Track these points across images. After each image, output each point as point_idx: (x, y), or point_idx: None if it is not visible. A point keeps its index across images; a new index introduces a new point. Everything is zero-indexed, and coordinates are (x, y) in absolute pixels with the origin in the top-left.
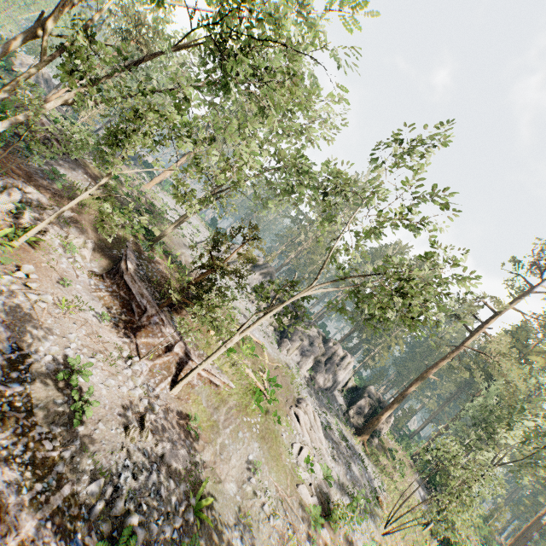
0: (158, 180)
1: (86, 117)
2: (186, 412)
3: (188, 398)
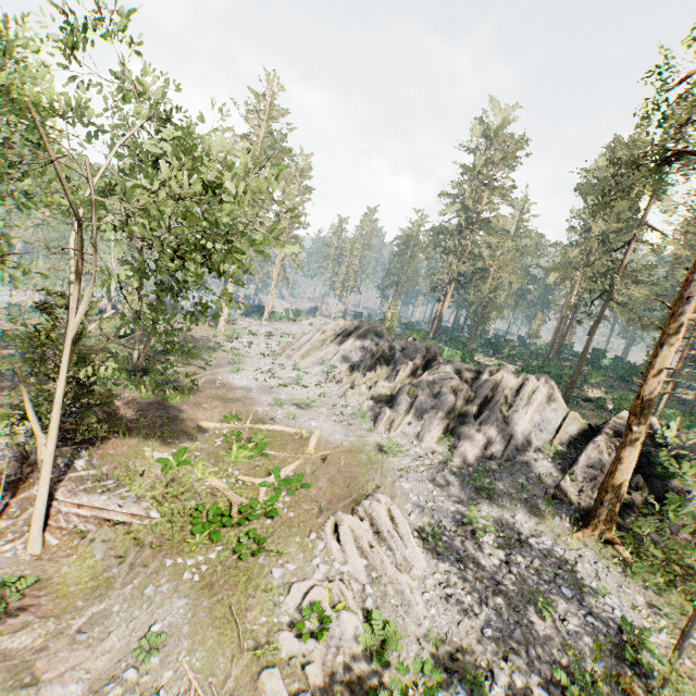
0: (225, 316)
1: (126, 307)
2: (39, 576)
3: (72, 554)
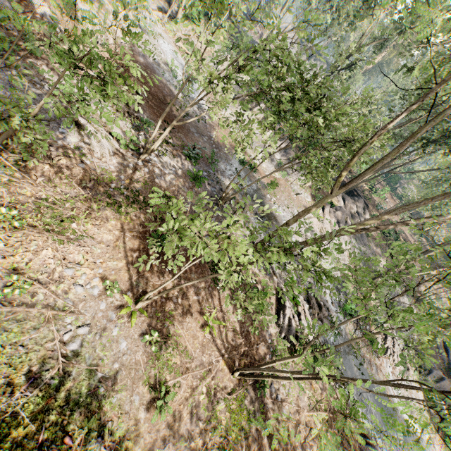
0: None
1: None
2: None
3: None
